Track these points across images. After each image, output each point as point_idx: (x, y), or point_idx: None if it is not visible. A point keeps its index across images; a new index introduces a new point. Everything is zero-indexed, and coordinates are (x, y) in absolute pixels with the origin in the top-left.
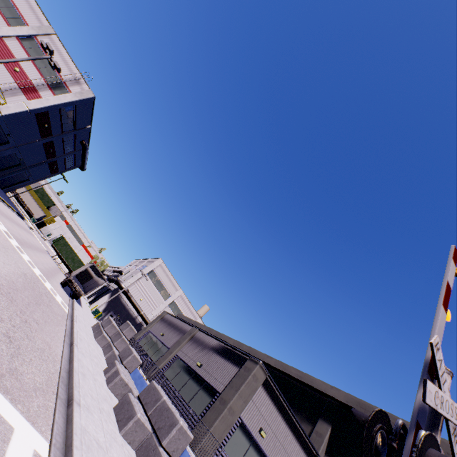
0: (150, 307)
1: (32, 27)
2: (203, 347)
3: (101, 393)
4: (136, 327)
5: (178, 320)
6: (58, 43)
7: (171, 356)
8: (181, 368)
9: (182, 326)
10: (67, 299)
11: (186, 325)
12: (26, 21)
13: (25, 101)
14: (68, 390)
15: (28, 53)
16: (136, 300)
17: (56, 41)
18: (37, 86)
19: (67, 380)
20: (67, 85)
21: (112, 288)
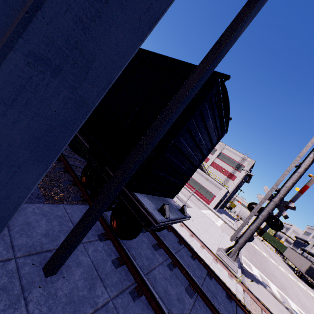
0: None
1: (218, 149)
2: None
3: None
4: None
5: None
6: (228, 148)
7: None
8: None
9: None
10: None
11: None
12: (215, 148)
13: (232, 182)
14: None
15: (222, 160)
16: None
17: (227, 148)
18: (232, 172)
19: None
20: (241, 164)
21: (313, 261)
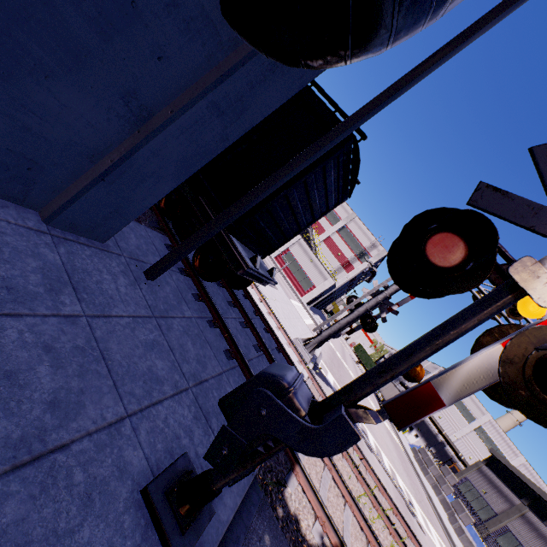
0: (450, 427)
1: (343, 219)
2: (537, 534)
3: (460, 546)
4: (438, 445)
5: (500, 482)
6: (358, 222)
7: (501, 525)
8: (514, 544)
9: (506, 493)
10: (391, 427)
11: (511, 494)
12: (339, 217)
13: (345, 274)
14: (453, 545)
15: (343, 239)
16: (434, 416)
17: (357, 221)
18: (350, 260)
19: (447, 536)
20: (368, 251)
21: None
